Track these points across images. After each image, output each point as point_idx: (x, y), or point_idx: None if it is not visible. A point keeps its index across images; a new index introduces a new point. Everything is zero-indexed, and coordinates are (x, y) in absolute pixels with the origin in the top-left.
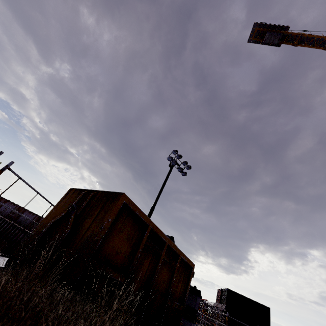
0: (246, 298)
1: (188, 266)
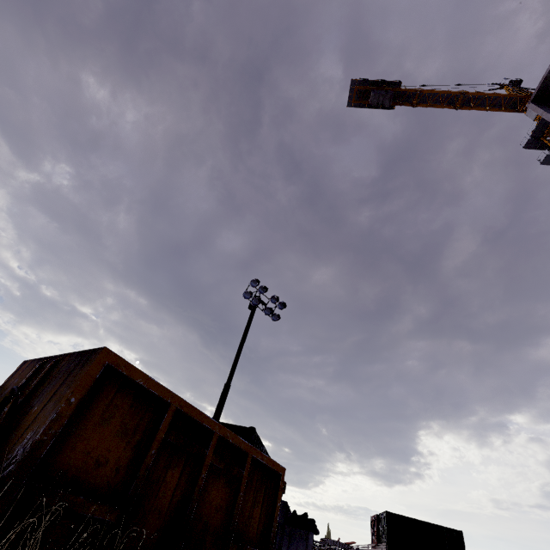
0: (420, 523)
1: (273, 472)
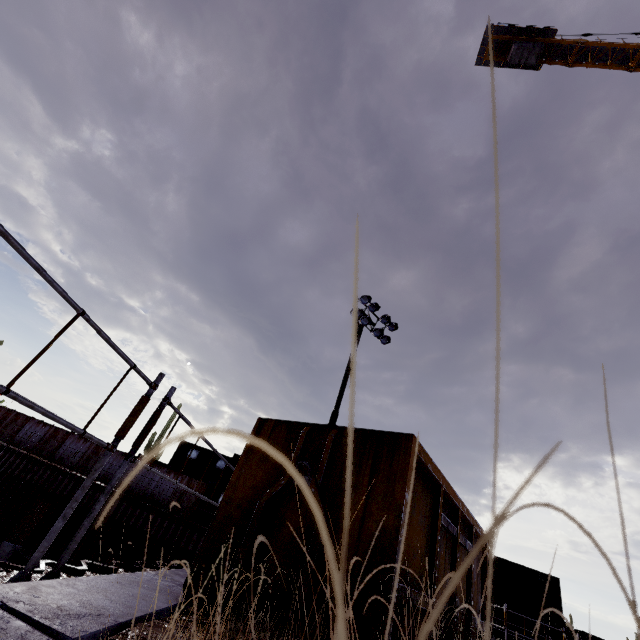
0: (513, 565)
1: None
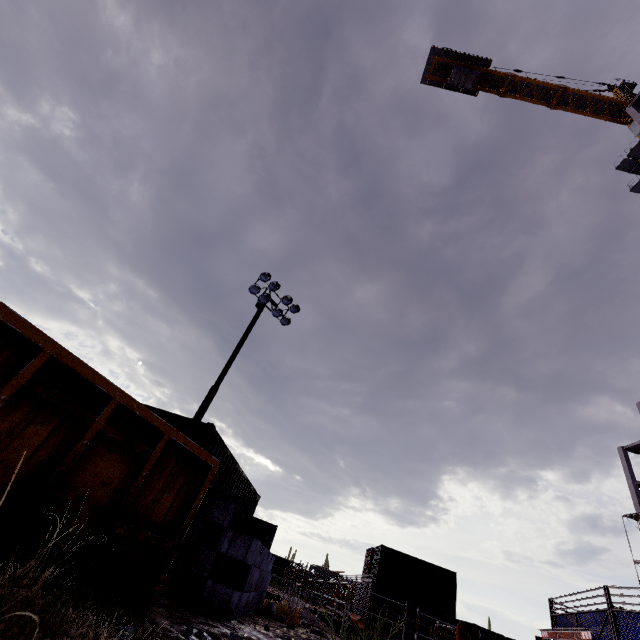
0: (416, 560)
1: (201, 462)
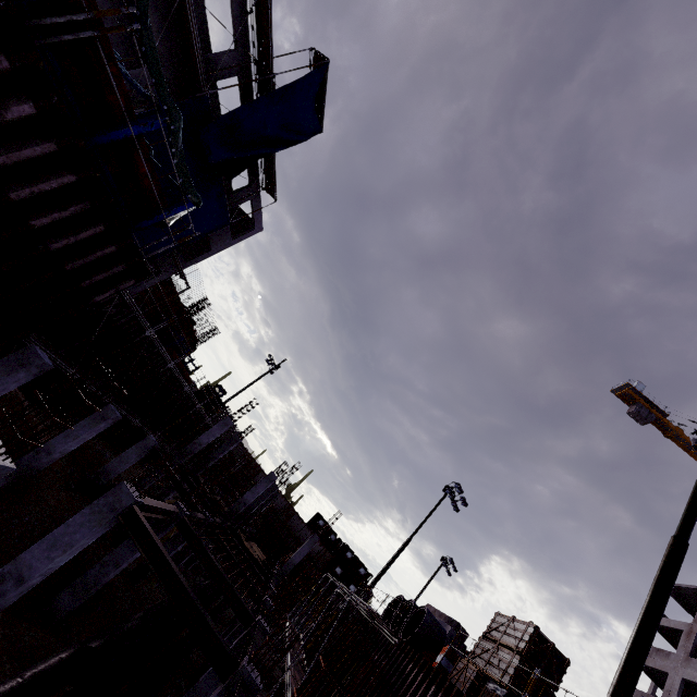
0: None
1: None
